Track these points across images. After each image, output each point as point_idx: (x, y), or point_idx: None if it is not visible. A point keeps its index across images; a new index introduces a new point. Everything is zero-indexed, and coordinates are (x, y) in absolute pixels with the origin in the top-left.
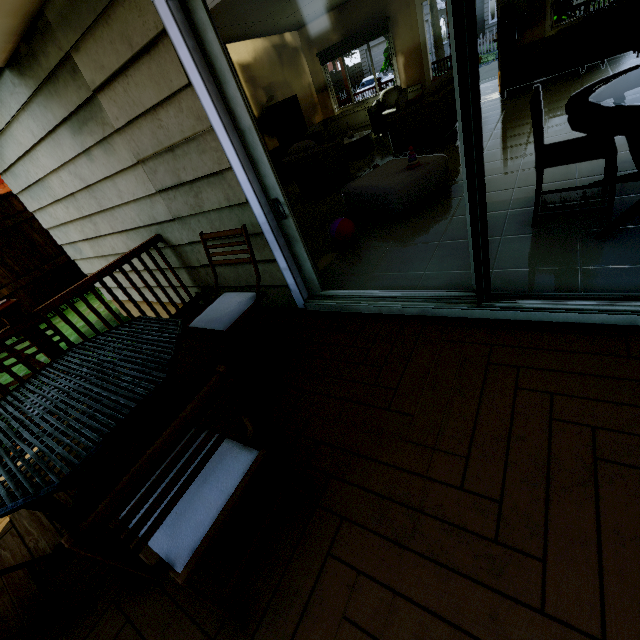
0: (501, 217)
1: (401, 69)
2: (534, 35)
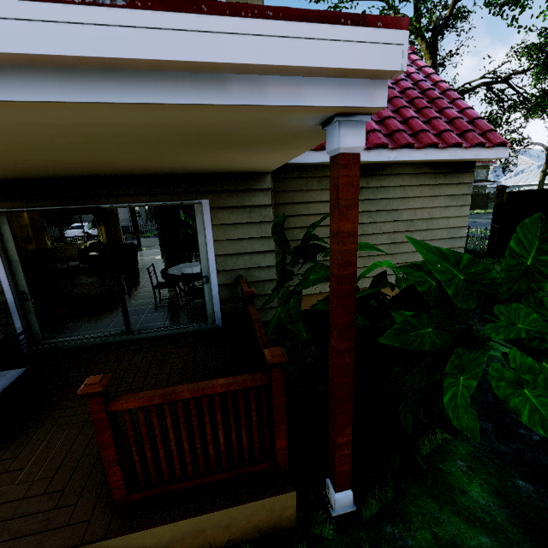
0: (146, 308)
1: (104, 233)
2: (175, 236)
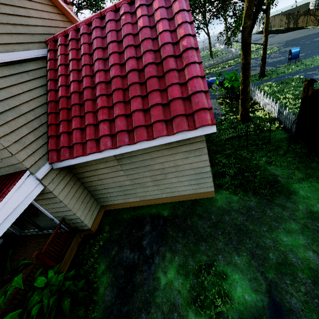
0: None
1: None
2: None
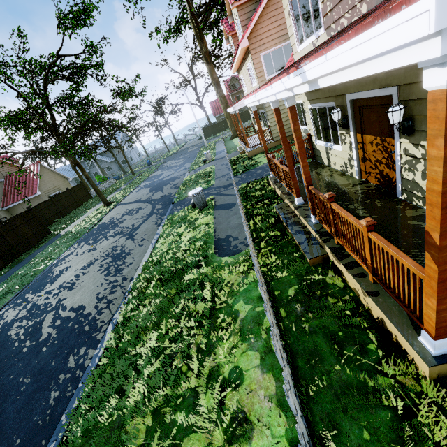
0: None
1: None
2: None
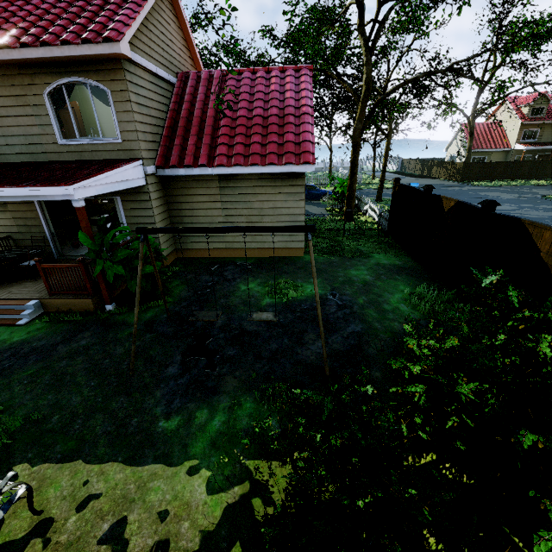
0: None
1: None
2: None
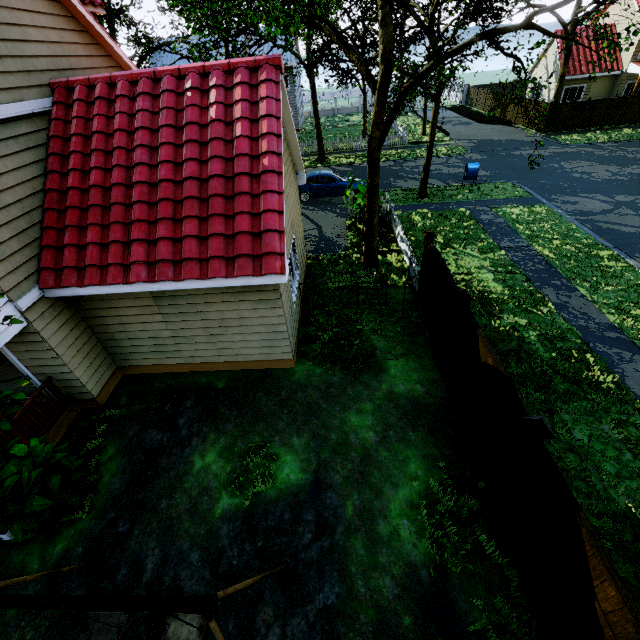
0: None
1: None
2: None
